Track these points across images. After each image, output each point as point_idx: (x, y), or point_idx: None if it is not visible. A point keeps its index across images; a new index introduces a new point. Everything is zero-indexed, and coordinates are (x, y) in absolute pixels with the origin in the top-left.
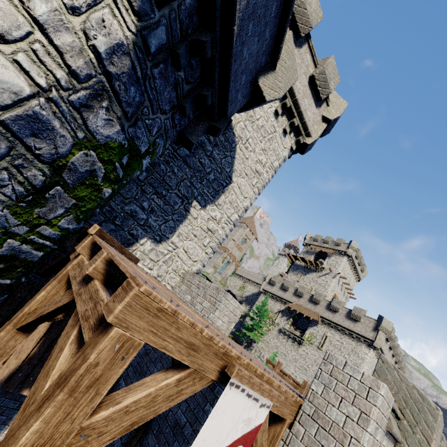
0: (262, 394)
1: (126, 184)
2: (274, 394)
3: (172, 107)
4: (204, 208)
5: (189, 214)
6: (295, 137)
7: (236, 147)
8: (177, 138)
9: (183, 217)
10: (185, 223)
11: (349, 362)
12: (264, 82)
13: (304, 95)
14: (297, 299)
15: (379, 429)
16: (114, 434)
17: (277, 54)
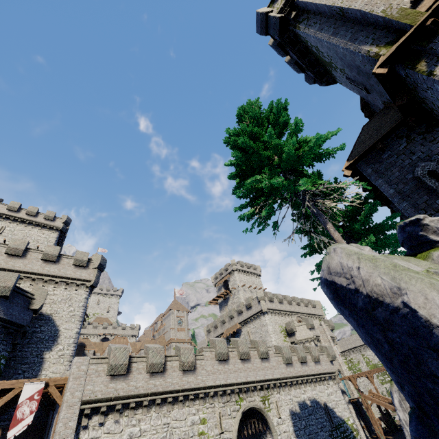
0: (37, 381)
1: (1, 372)
2: (43, 380)
3: (1, 343)
4: (52, 350)
5: (45, 358)
6: (85, 286)
7: (53, 318)
8: (12, 345)
9: (42, 362)
10: (45, 363)
11: (264, 334)
12: (33, 306)
13: (75, 272)
14: (225, 327)
15: (82, 366)
16: (2, 404)
17: (31, 298)
